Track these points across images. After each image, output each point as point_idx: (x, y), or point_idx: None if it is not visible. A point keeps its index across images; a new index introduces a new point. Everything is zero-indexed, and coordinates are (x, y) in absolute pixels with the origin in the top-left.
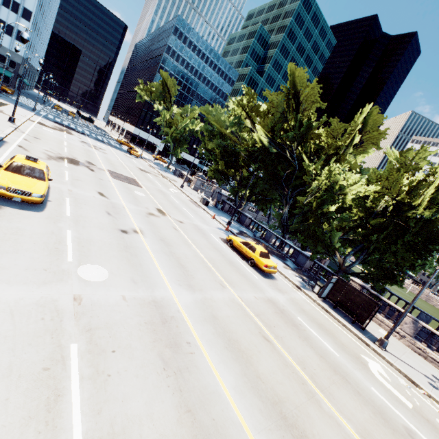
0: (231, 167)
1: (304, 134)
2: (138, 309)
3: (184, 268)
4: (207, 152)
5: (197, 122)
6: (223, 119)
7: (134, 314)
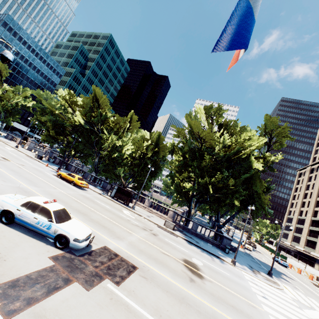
0: (60, 134)
1: (103, 120)
2: (11, 187)
3: (31, 181)
4: (39, 123)
5: (29, 100)
6: (53, 104)
7: (10, 188)
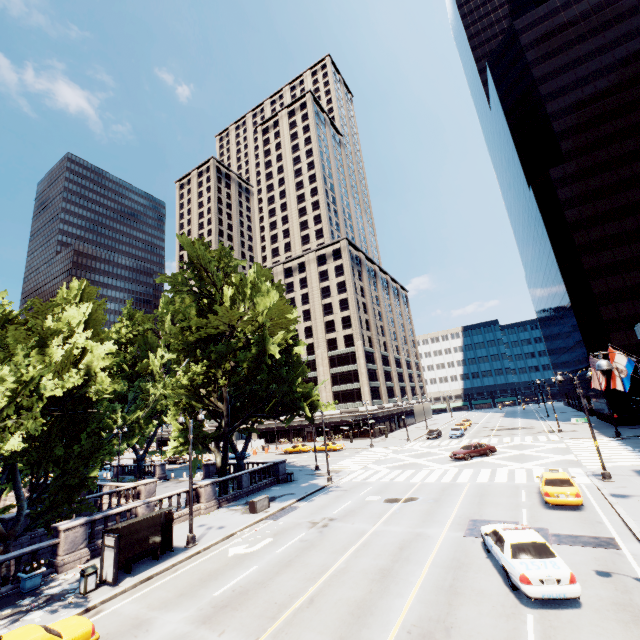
0: None
1: None
2: None
3: None
4: None
5: None
6: None
7: None
